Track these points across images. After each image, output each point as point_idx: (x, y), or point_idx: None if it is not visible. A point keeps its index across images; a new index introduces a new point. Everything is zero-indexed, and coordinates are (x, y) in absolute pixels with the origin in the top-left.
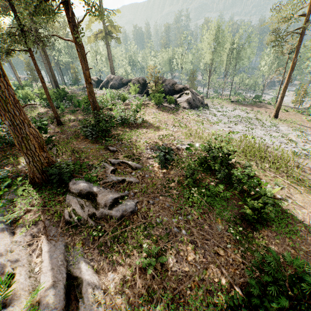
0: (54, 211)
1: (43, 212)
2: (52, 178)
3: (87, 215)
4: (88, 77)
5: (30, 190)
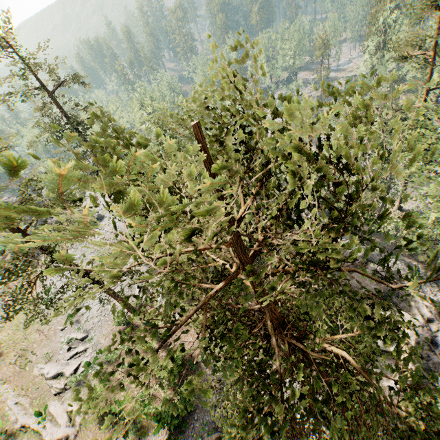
0: None
1: None
2: None
3: None
4: None
5: None
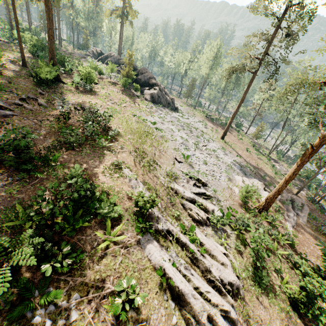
0: None
1: None
2: None
3: None
4: (51, 35)
5: None
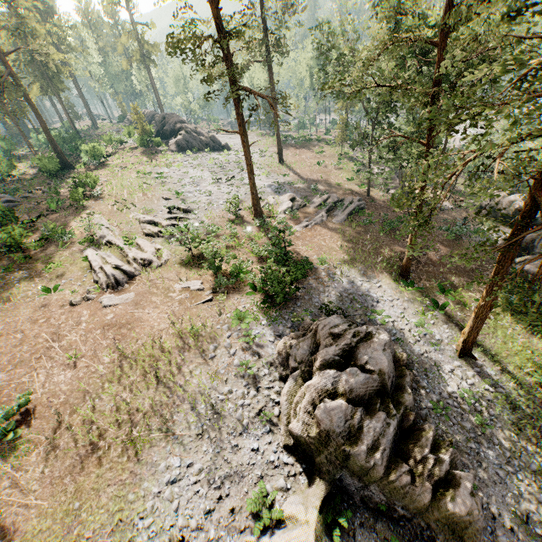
0: None
1: None
2: None
3: None
4: (44, 128)
5: None
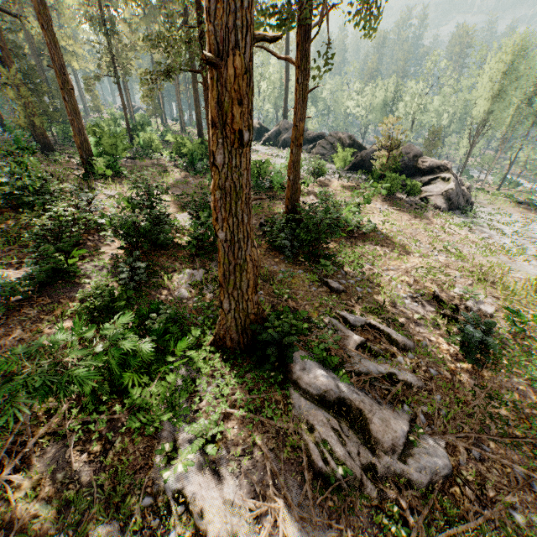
0: (276, 428)
1: (254, 426)
2: (270, 352)
3: (360, 468)
4: (300, 135)
5: (218, 363)
